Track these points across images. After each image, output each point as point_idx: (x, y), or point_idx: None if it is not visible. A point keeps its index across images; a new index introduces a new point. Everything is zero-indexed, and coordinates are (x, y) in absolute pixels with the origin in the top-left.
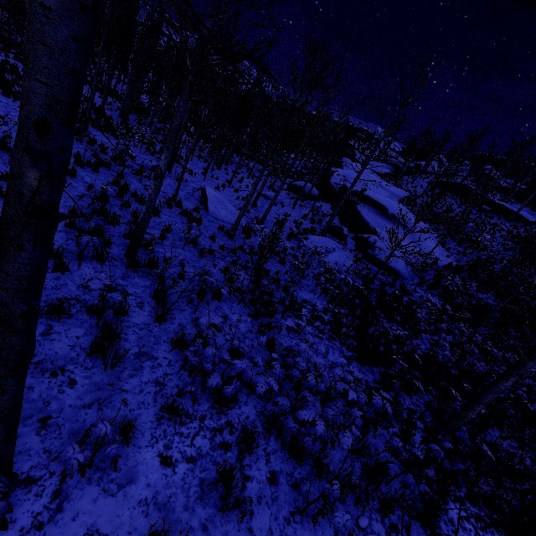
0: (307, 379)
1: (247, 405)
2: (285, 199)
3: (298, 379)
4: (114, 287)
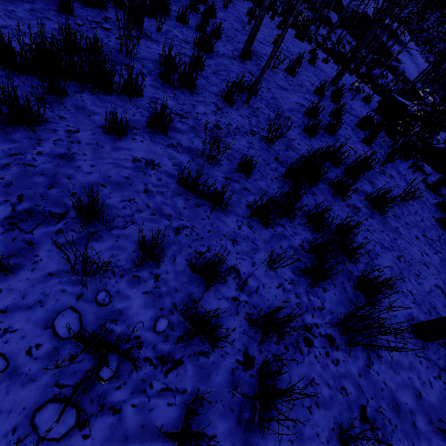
0: None
1: None
2: None
3: None
4: None
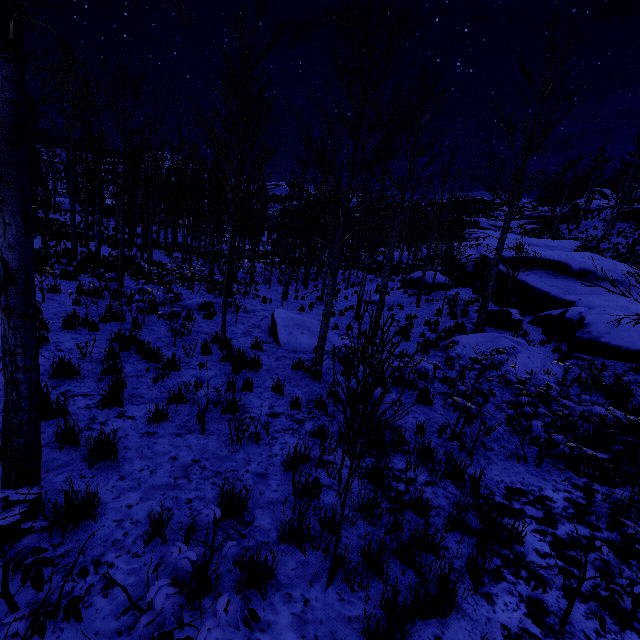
0: None
1: None
2: (402, 299)
3: None
4: None
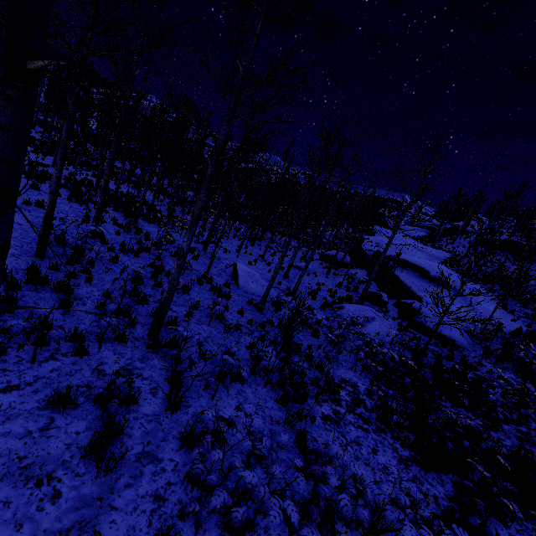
0: (340, 504)
1: (269, 534)
2: (317, 269)
3: (328, 503)
4: (130, 371)
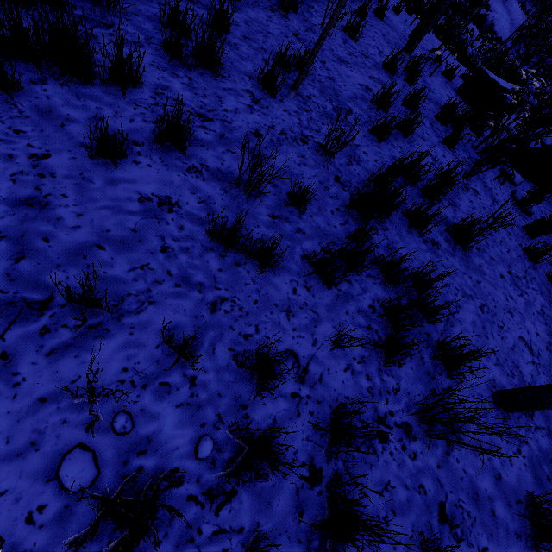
0: None
1: None
2: None
3: None
4: None
